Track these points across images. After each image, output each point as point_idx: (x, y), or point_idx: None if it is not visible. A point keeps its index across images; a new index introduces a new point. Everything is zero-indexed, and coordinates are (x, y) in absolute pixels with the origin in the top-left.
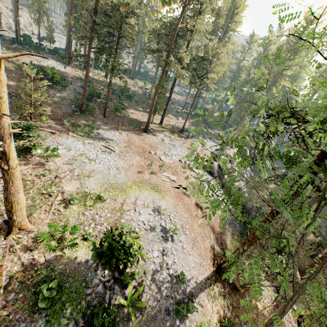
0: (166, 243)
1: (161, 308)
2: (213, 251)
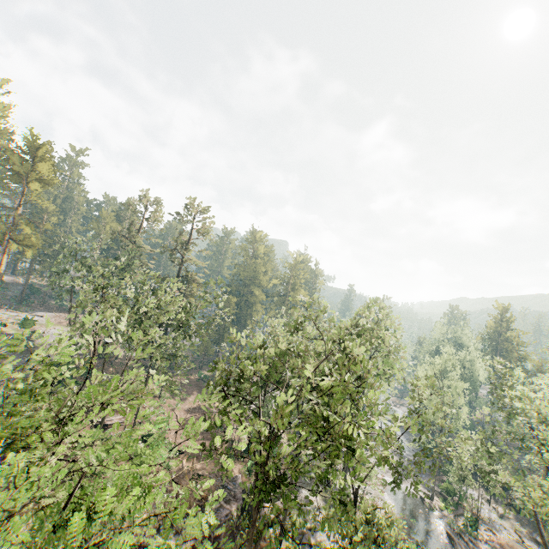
0: None
1: None
2: None
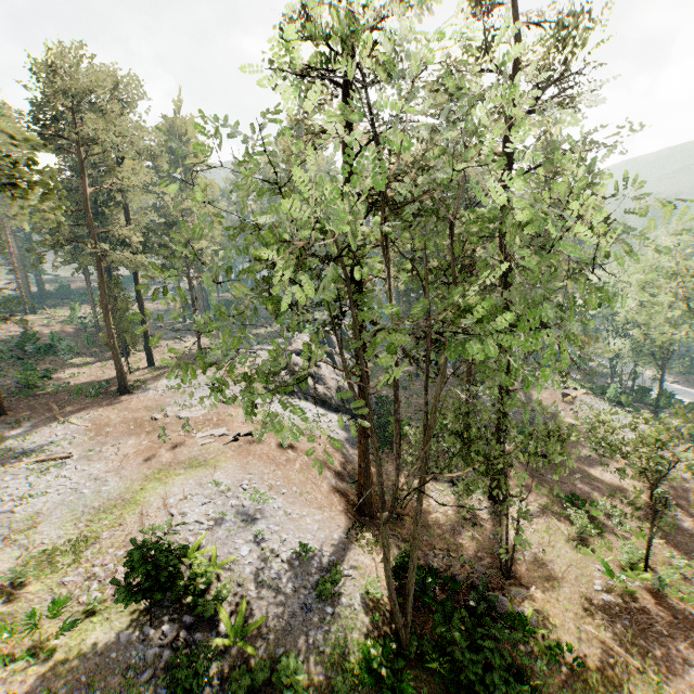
0: (256, 526)
1: (294, 611)
2: (341, 492)
